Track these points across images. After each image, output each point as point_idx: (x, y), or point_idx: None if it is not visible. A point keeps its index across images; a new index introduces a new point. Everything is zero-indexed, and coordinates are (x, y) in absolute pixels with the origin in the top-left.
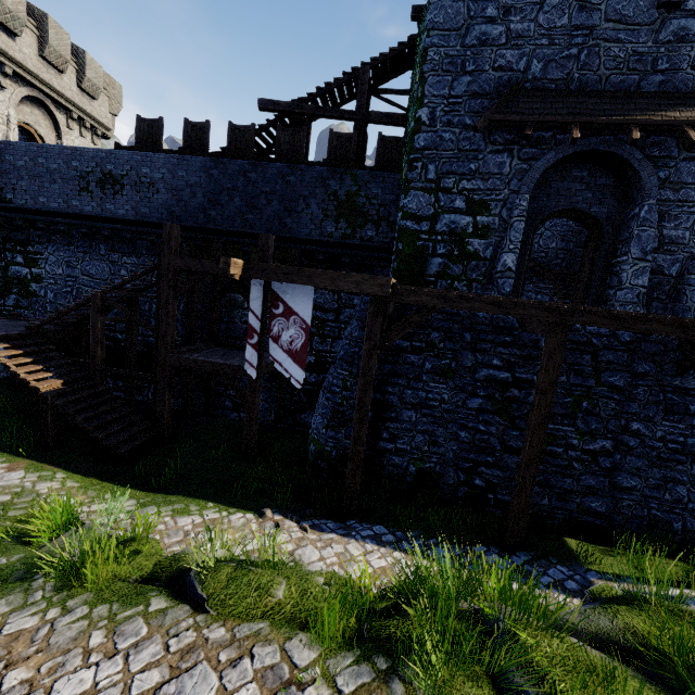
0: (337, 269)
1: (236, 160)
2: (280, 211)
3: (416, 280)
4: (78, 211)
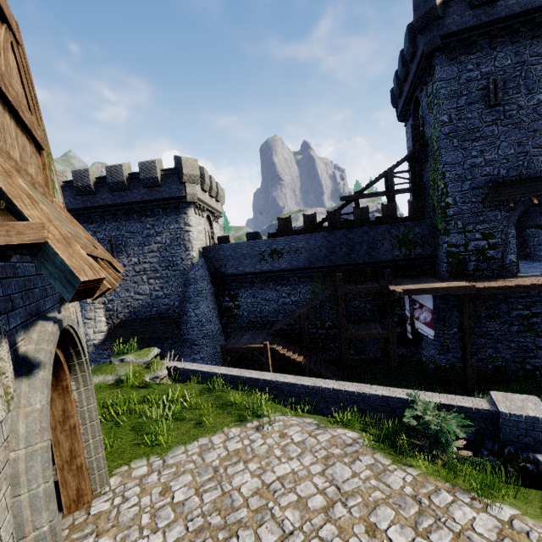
0: (401, 271)
1: (340, 230)
2: (368, 249)
3: (463, 274)
4: (260, 270)
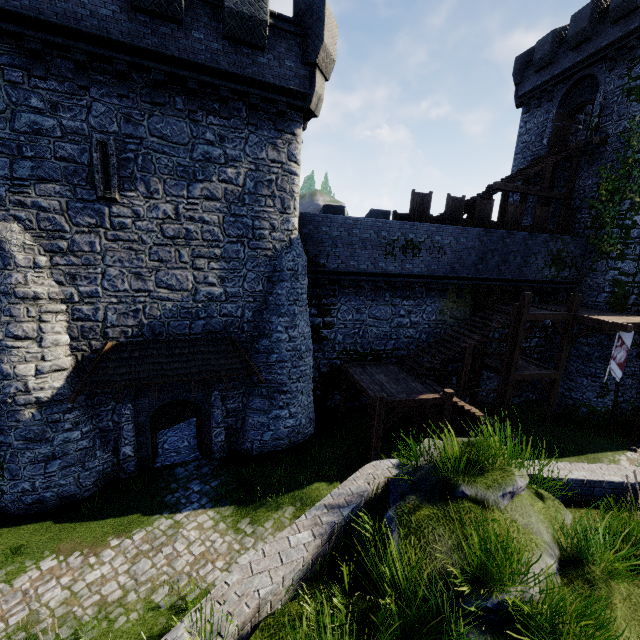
0: (538, 295)
1: (498, 230)
2: (521, 263)
3: (622, 308)
4: (383, 270)
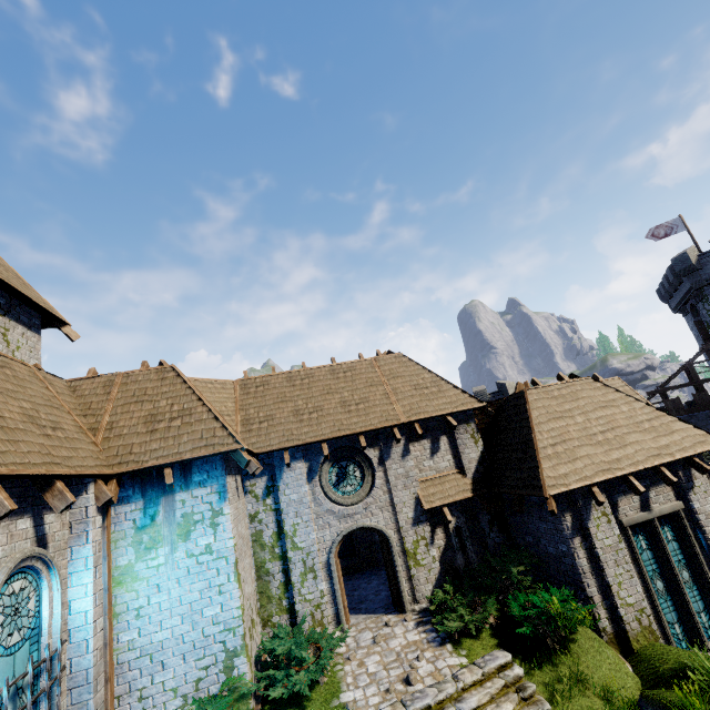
0: None
1: None
2: None
3: None
4: None
